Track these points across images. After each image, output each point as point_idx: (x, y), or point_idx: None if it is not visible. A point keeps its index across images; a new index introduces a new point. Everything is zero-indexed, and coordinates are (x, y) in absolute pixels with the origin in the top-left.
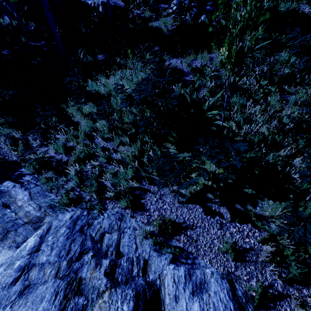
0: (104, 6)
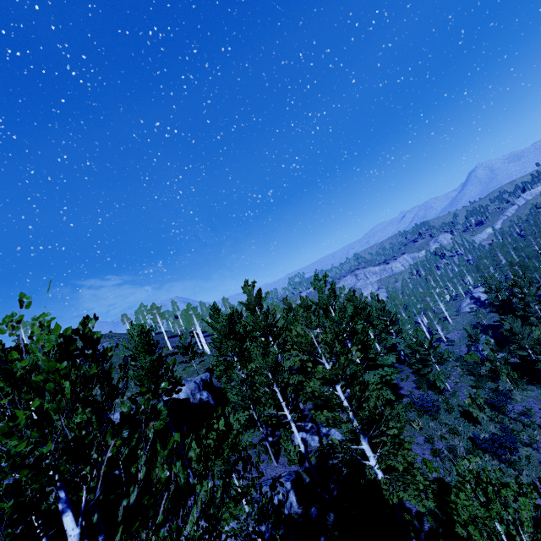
0: (293, 485)
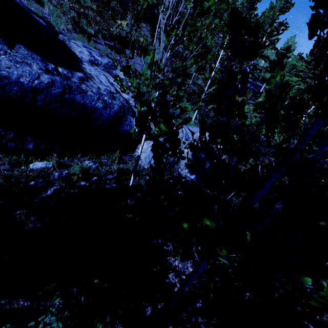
0: None
